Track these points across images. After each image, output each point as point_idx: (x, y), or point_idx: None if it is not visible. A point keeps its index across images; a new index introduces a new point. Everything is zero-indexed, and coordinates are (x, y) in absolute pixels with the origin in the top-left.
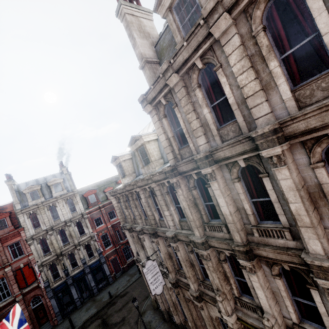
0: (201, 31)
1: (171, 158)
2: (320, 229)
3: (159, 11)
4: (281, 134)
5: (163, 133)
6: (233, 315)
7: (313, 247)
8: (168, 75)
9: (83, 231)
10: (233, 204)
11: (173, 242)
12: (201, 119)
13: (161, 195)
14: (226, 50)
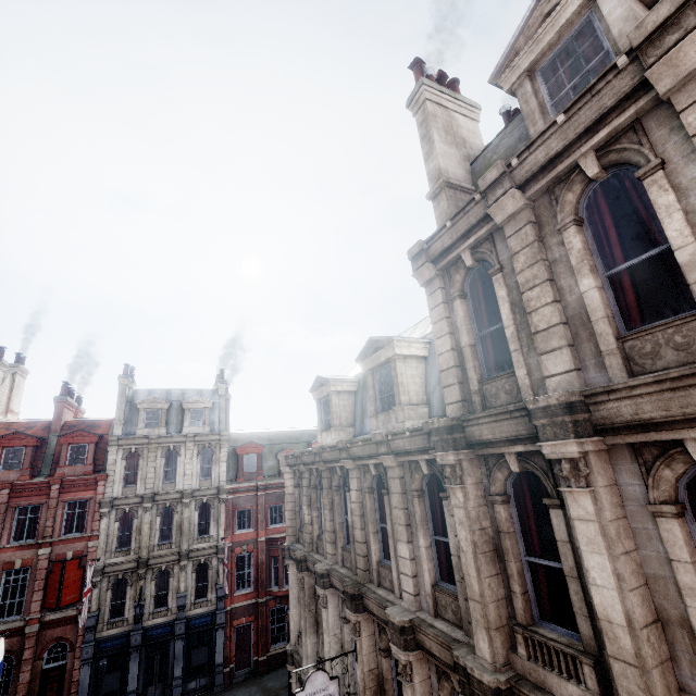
0: (616, 84)
1: (456, 398)
2: None
3: (502, 78)
4: None
5: (447, 334)
6: None
7: None
8: (496, 194)
9: (206, 527)
10: (643, 592)
11: (401, 647)
12: (567, 305)
13: (402, 494)
14: (692, 120)
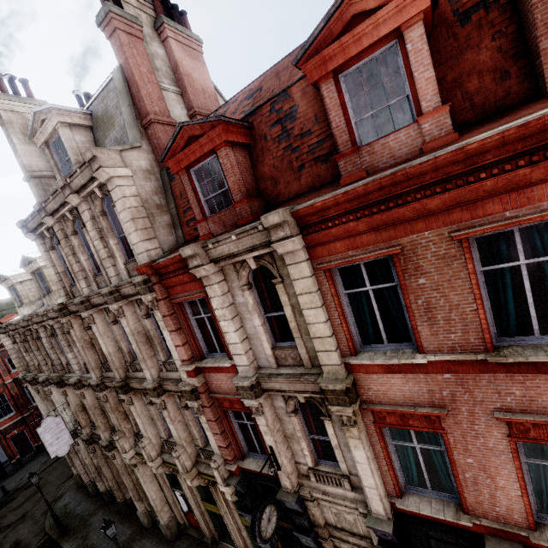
0: (62, 195)
1: (64, 294)
2: (151, 361)
3: (34, 140)
4: (119, 295)
5: (51, 267)
6: (131, 451)
7: (147, 375)
8: (43, 215)
9: None
10: (114, 344)
11: (77, 389)
12: (81, 263)
13: (62, 334)
14: (84, 218)
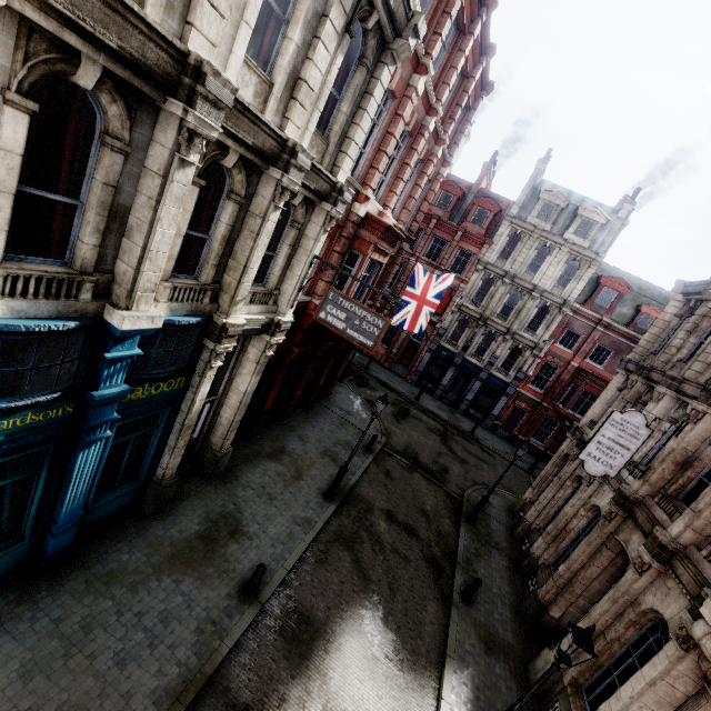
0: None
1: None
2: None
3: None
4: None
5: None
6: None
7: None
8: None
9: (536, 325)
10: None
11: None
12: None
13: None
14: None
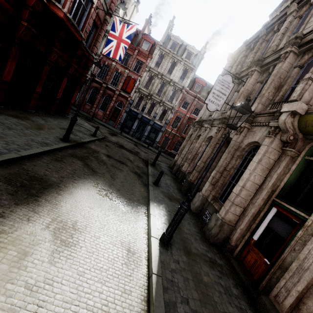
0: None
1: None
2: None
3: None
4: None
5: None
6: (304, 105)
7: None
8: None
9: (172, 99)
10: None
11: (289, 45)
12: None
13: None
14: None
